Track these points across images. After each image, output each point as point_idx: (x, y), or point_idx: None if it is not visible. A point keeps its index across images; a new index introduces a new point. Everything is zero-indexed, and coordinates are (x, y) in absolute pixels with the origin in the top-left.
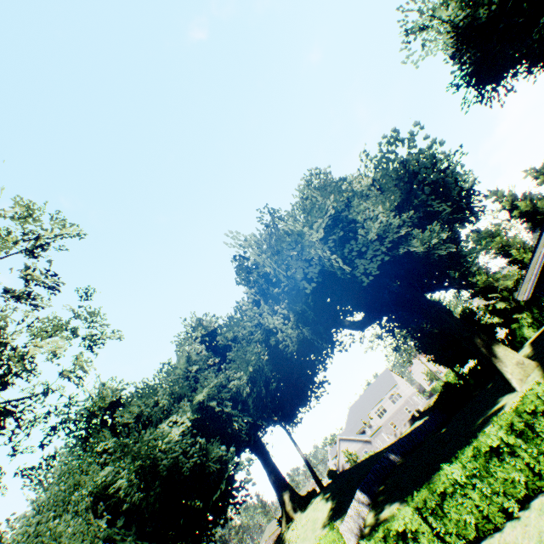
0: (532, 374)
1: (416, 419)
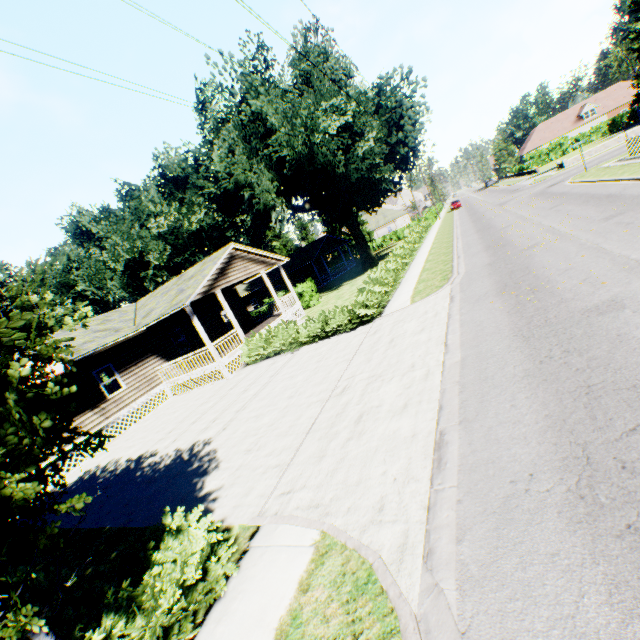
0: None
1: None
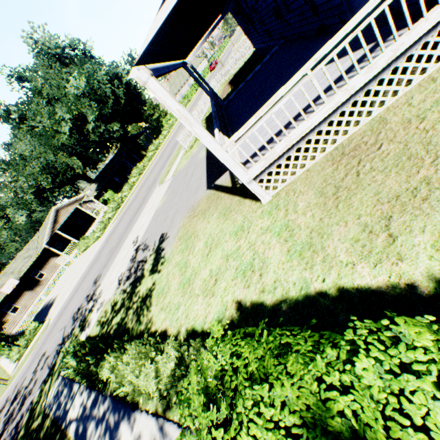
0: None
1: None
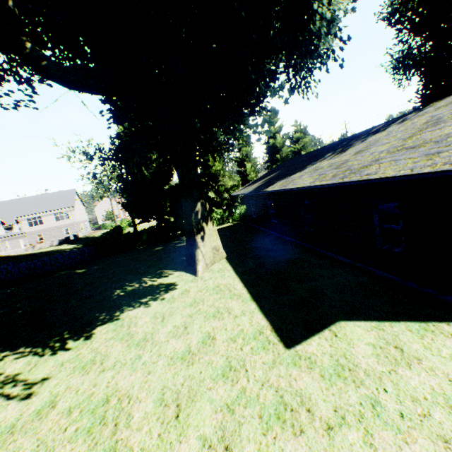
0: (219, 264)
1: (68, 242)
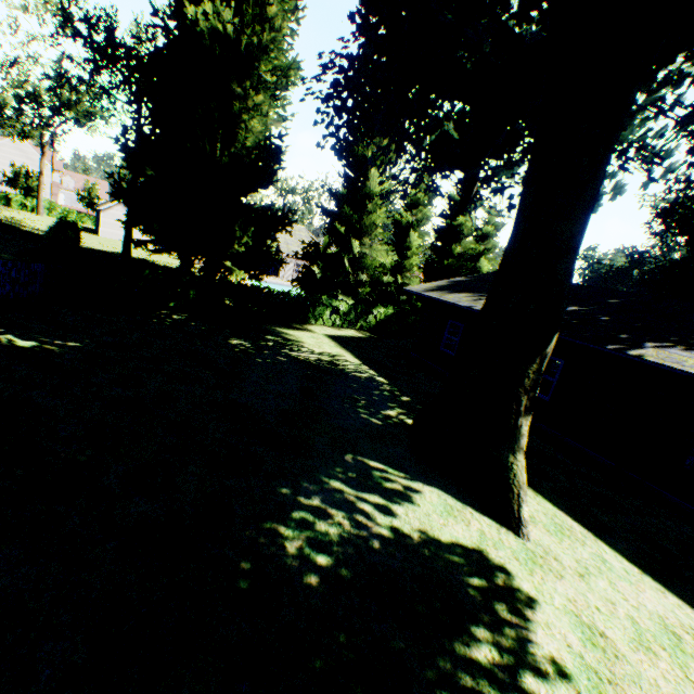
0: None
1: None
